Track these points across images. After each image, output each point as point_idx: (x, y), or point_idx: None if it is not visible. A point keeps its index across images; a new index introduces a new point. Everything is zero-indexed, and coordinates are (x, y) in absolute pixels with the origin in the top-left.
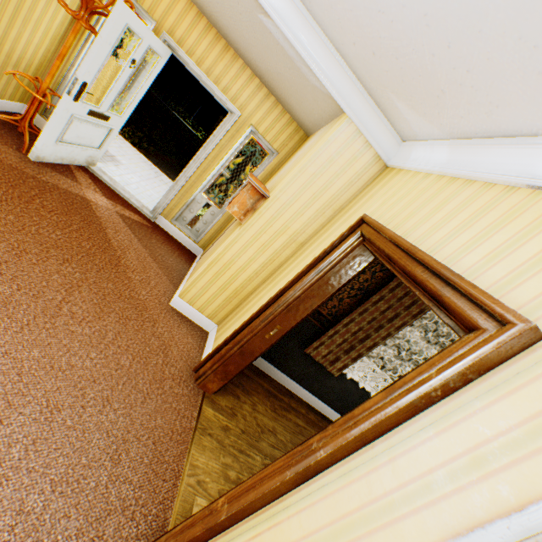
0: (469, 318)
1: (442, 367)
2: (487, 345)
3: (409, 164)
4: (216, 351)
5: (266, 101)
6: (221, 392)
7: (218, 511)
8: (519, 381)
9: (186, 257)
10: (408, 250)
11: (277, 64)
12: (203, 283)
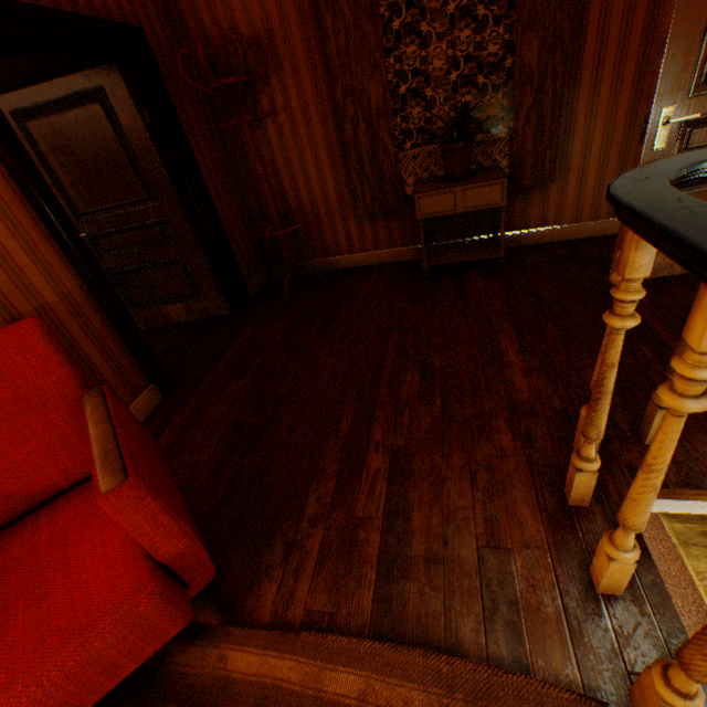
0: None
1: None
2: None
3: None
4: None
5: None
6: None
7: None
8: None
9: None
10: None
11: None
12: None
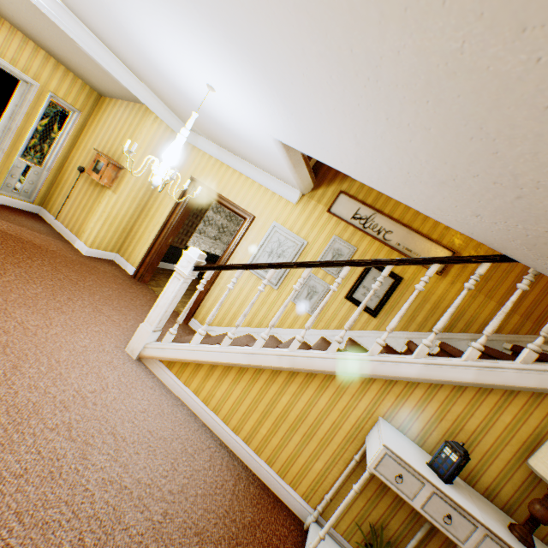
0: (244, 216)
1: (243, 229)
2: (249, 222)
3: (200, 147)
4: (143, 263)
5: (58, 70)
6: (149, 281)
7: (206, 288)
8: (255, 226)
9: (38, 218)
10: (222, 198)
11: (84, 63)
12: (104, 233)
